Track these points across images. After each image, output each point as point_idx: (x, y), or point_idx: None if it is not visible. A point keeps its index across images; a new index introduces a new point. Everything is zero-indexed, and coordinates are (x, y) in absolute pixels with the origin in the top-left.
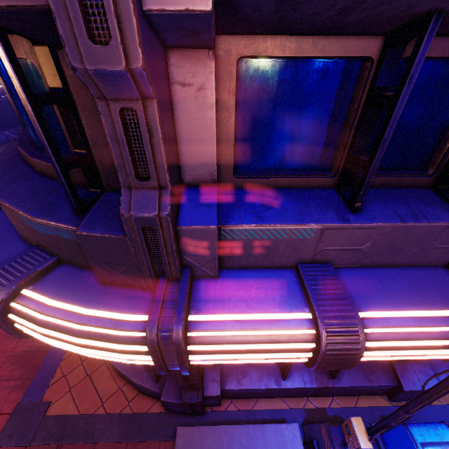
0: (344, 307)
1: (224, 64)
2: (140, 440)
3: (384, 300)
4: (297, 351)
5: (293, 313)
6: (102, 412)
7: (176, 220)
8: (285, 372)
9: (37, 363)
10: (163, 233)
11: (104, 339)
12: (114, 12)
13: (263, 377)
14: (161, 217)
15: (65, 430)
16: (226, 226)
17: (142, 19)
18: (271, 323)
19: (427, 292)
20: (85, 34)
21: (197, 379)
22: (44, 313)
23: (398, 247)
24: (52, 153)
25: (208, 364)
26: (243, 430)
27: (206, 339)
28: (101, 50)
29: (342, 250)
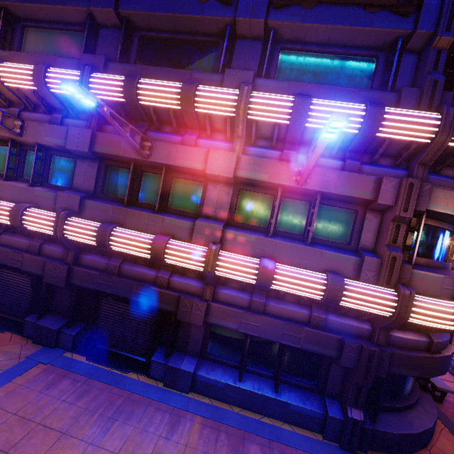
0: None
1: None
2: (453, 423)
3: None
4: None
5: None
6: None
7: None
8: None
9: None
10: None
11: None
12: None
13: None
14: None
15: None
16: None
17: None
18: None
19: None
20: None
21: None
22: None
23: None
24: None
25: None
26: None
27: None
28: None
29: None
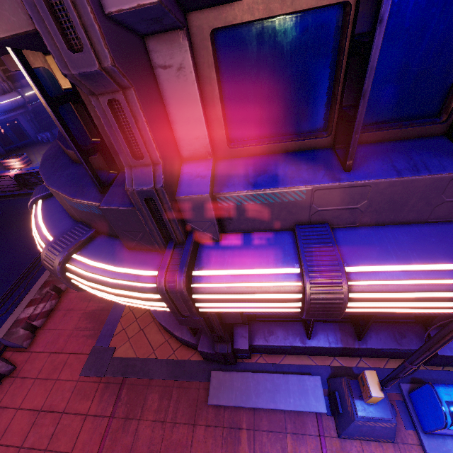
0: (330, 262)
1: (198, 40)
2: (184, 380)
3: (377, 256)
4: (287, 301)
5: (283, 268)
6: (153, 357)
7: (174, 191)
8: (309, 332)
9: (103, 319)
10: (162, 203)
11: (130, 289)
12: (80, 24)
13: (288, 336)
14: (157, 189)
15: (128, 368)
16: (220, 194)
17: (105, 23)
18: (262, 277)
19: (429, 247)
20: (65, 46)
21: (222, 331)
22: (88, 271)
23: (399, 203)
24: (73, 145)
25: (230, 320)
26: (268, 377)
27: (207, 289)
28: (79, 56)
29: (337, 210)
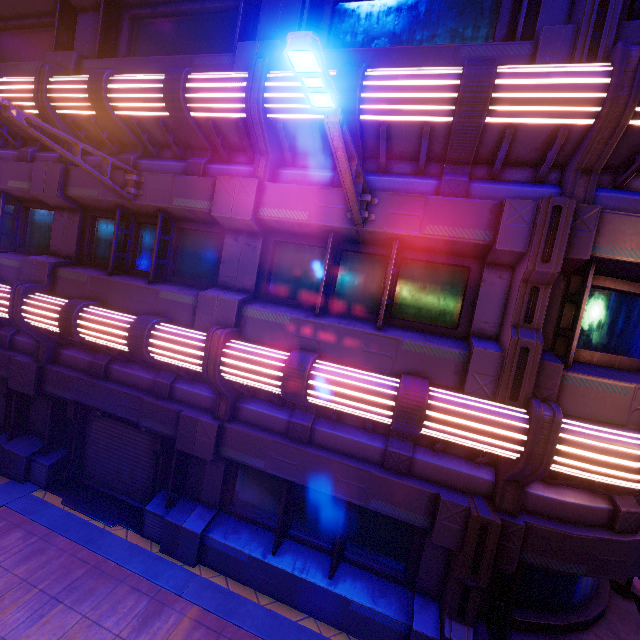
0: None
1: None
2: None
3: None
4: None
5: None
6: None
7: None
8: None
9: None
10: None
11: None
12: None
13: None
14: None
15: None
16: None
17: None
18: None
19: None
20: None
21: None
22: None
23: None
24: None
25: None
26: None
27: None
28: None
29: None
